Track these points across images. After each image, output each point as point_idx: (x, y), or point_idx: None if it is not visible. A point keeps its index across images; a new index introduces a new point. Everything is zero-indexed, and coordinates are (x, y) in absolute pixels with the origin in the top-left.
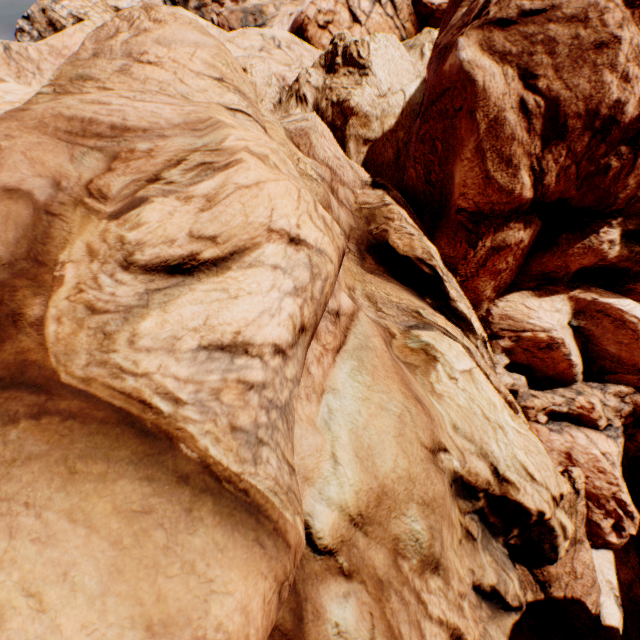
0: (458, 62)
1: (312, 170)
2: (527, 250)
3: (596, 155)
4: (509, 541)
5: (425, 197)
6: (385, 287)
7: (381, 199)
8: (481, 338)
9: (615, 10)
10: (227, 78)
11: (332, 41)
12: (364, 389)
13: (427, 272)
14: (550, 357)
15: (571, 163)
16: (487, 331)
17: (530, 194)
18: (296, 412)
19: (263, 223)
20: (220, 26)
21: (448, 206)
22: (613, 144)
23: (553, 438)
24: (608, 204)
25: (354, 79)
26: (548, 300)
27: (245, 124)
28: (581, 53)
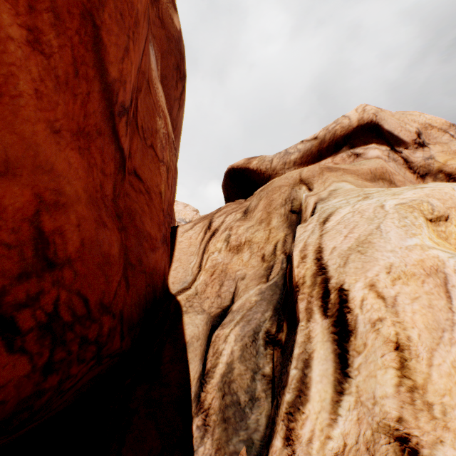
0: None
1: None
2: None
3: None
4: (275, 351)
5: None
6: None
7: None
8: None
9: None
10: None
11: None
12: None
13: None
14: None
15: None
16: None
17: None
18: None
19: None
20: None
21: None
22: None
23: None
24: None
25: None
26: None
27: None
28: None
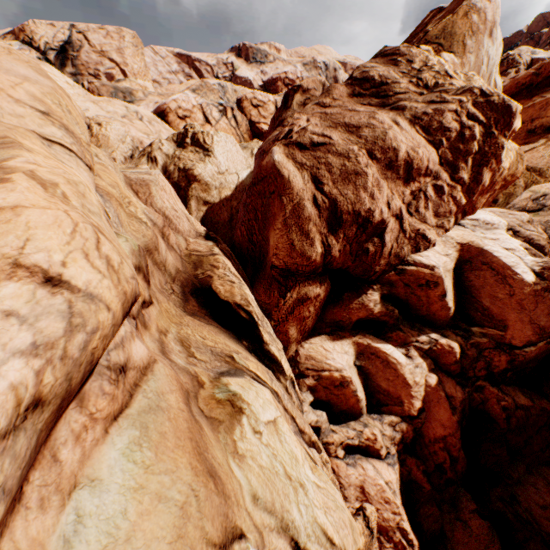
0: (272, 161)
1: (143, 214)
2: (323, 302)
3: (361, 240)
4: None
5: (249, 252)
6: (202, 330)
7: (210, 249)
8: (290, 378)
9: (363, 157)
10: (55, 114)
11: (185, 127)
12: (140, 472)
13: (245, 316)
14: (343, 393)
15: (347, 243)
16: (296, 370)
17: (322, 261)
18: (10, 537)
19: (8, 254)
20: (90, 91)
21: (265, 262)
22: (370, 235)
23: (350, 472)
24: (371, 274)
25: (199, 156)
26: (339, 343)
27: (61, 156)
28: (347, 175)
